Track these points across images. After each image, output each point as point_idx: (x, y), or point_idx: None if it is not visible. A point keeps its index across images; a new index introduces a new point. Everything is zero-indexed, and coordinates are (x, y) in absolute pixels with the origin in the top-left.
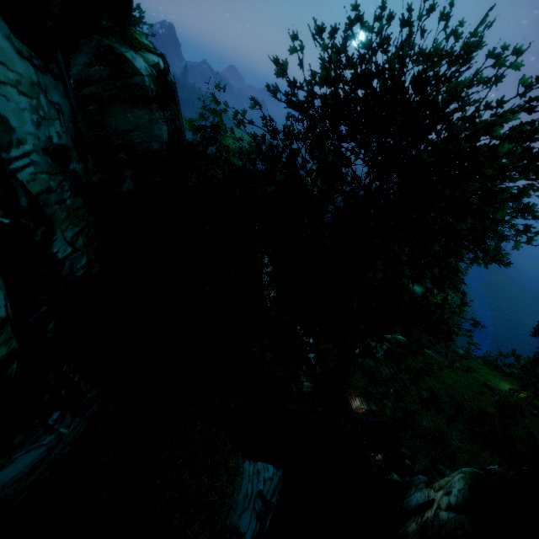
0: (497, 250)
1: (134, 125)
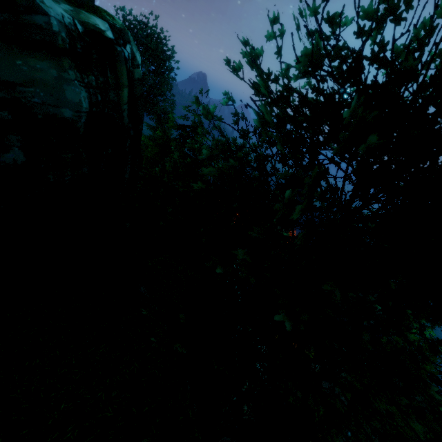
0: None
1: (28, 77)
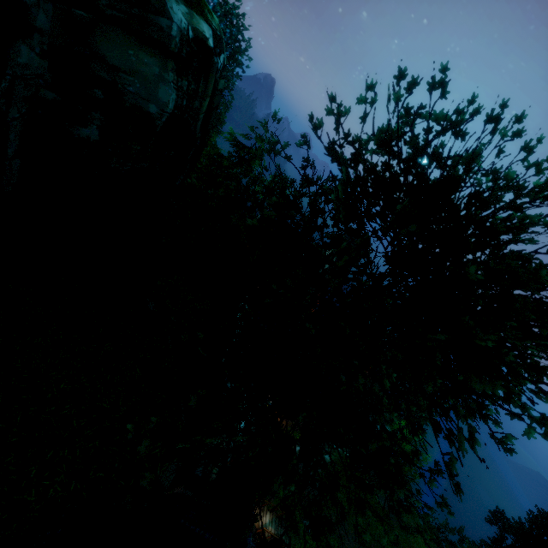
0: (496, 422)
1: (133, 67)
